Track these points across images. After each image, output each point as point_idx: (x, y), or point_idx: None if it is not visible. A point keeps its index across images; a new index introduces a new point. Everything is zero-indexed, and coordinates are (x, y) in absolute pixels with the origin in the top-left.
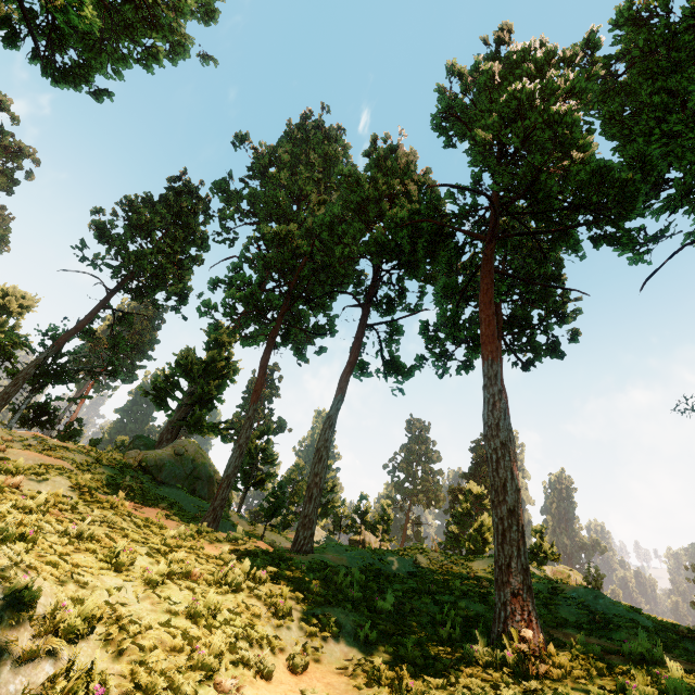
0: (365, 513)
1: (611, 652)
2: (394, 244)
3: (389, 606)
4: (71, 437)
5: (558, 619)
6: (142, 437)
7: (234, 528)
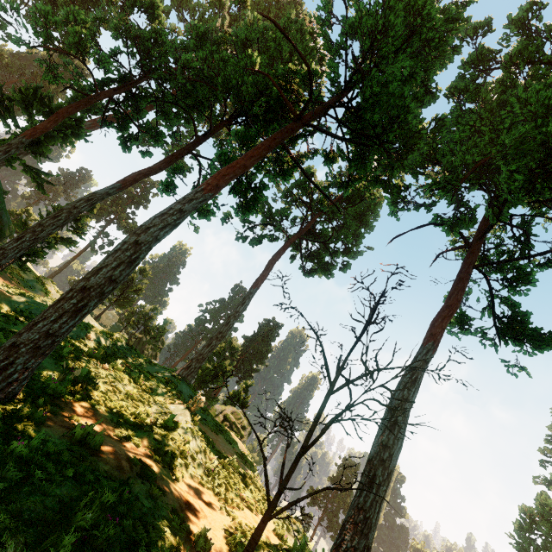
0: (149, 319)
1: None
2: (236, 84)
3: None
4: None
5: (120, 408)
6: None
7: None
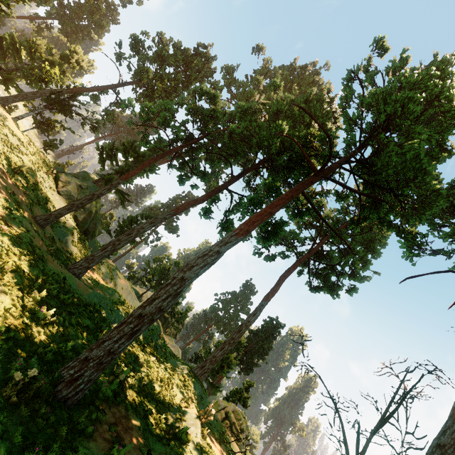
0: (176, 304)
1: (115, 443)
2: (267, 144)
3: (41, 315)
4: (50, 145)
5: (147, 412)
6: (87, 173)
7: (71, 241)
